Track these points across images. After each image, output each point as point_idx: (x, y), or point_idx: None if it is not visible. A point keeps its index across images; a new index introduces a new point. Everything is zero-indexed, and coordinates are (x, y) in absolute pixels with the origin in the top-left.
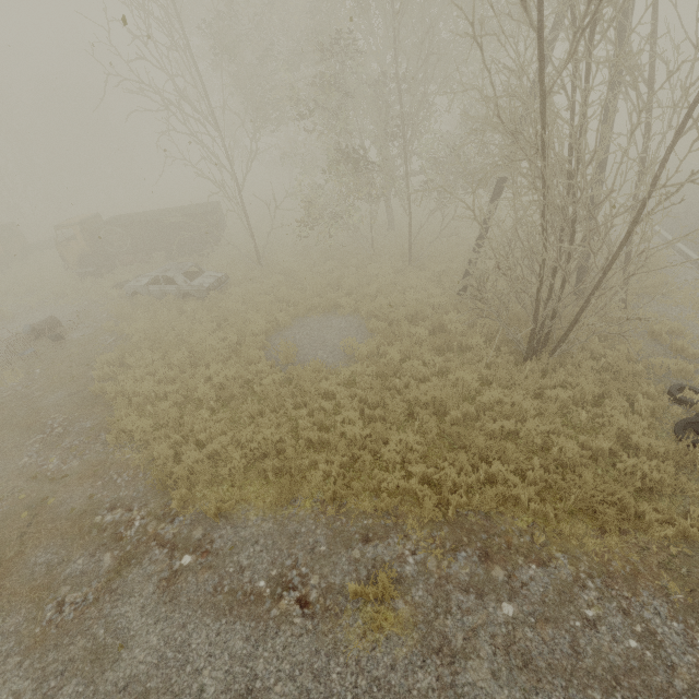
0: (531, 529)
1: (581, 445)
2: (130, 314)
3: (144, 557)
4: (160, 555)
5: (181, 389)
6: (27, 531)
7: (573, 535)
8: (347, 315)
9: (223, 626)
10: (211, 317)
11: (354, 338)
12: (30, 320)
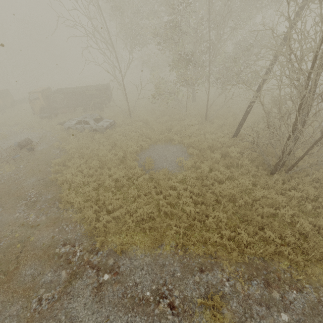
0: (289, 269)
1: (309, 222)
2: (67, 138)
3: (83, 274)
4: (91, 273)
5: (96, 180)
6: (20, 255)
7: (313, 274)
8: (176, 144)
9: (129, 318)
10: (108, 142)
11: (183, 157)
12: (16, 139)
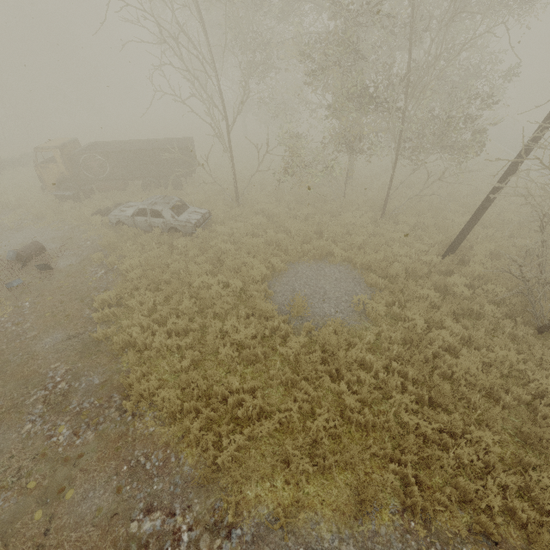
0: None
1: None
2: (117, 244)
3: None
4: None
5: (194, 342)
6: (45, 543)
7: None
8: (338, 264)
9: None
10: (206, 257)
11: (365, 295)
12: (10, 242)
